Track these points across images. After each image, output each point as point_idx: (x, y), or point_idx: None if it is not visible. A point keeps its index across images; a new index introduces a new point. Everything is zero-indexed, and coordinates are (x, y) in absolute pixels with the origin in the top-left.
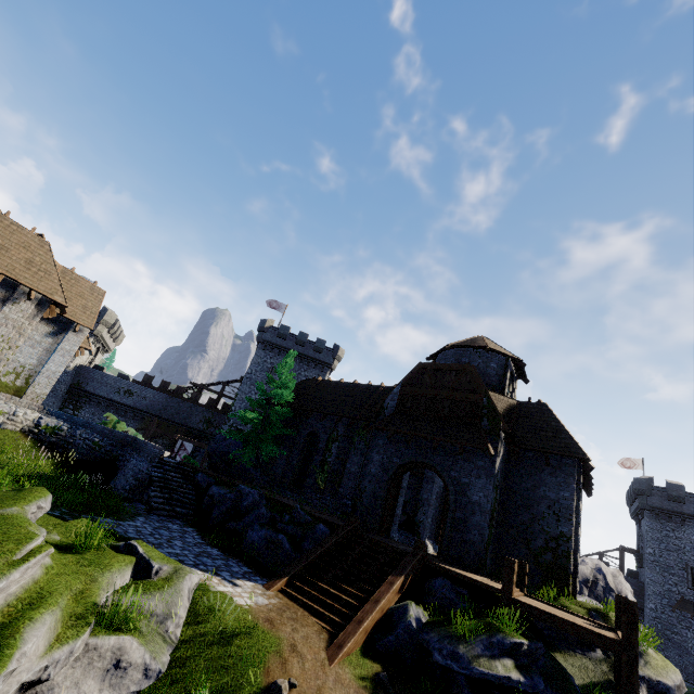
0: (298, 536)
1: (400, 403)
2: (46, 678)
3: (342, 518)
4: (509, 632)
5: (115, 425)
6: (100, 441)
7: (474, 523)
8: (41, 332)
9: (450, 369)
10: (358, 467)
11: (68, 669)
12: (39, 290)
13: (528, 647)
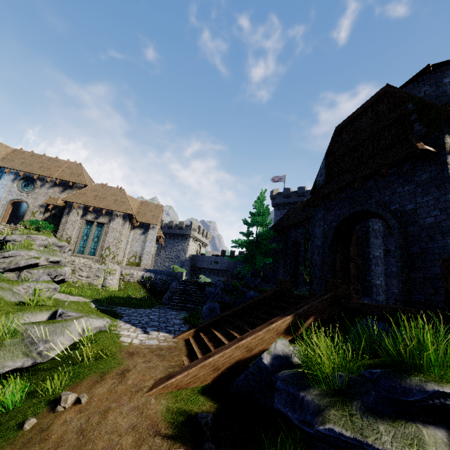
0: (230, 303)
1: (328, 174)
2: None
3: None
4: (427, 373)
5: (177, 271)
6: (166, 279)
7: (435, 251)
8: (138, 234)
9: (363, 109)
10: None
11: None
12: (120, 211)
13: None
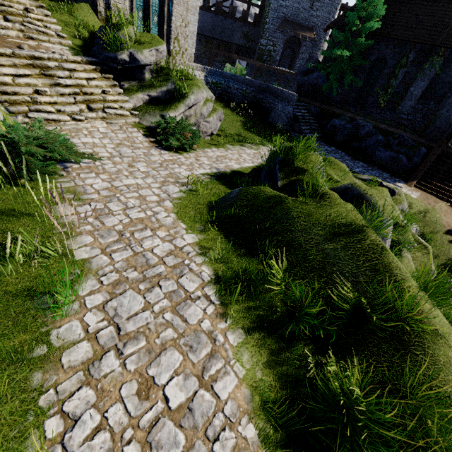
0: (410, 155)
1: None
2: None
3: (396, 127)
4: None
5: (242, 73)
6: (246, 90)
7: None
8: None
9: None
10: (421, 91)
11: None
12: None
13: None
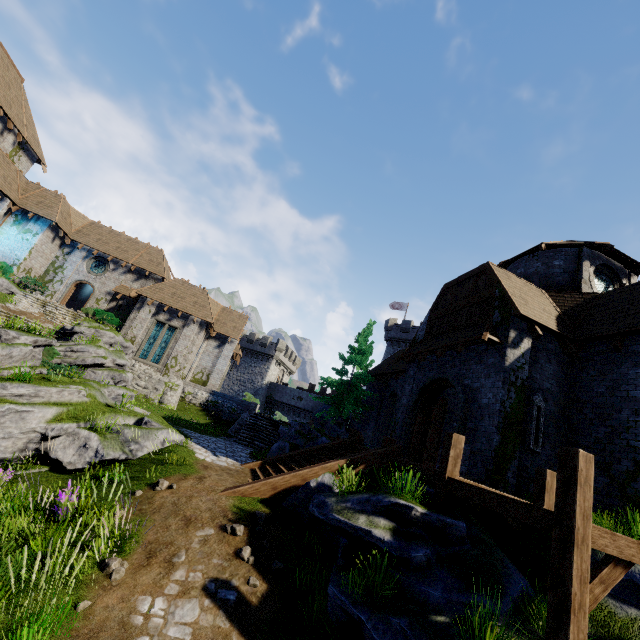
0: (301, 445)
1: (428, 331)
2: (47, 435)
3: None
4: (397, 494)
5: (250, 400)
6: (235, 408)
7: (482, 429)
8: (212, 346)
9: (467, 277)
10: None
11: (64, 439)
12: (199, 316)
13: (423, 516)
